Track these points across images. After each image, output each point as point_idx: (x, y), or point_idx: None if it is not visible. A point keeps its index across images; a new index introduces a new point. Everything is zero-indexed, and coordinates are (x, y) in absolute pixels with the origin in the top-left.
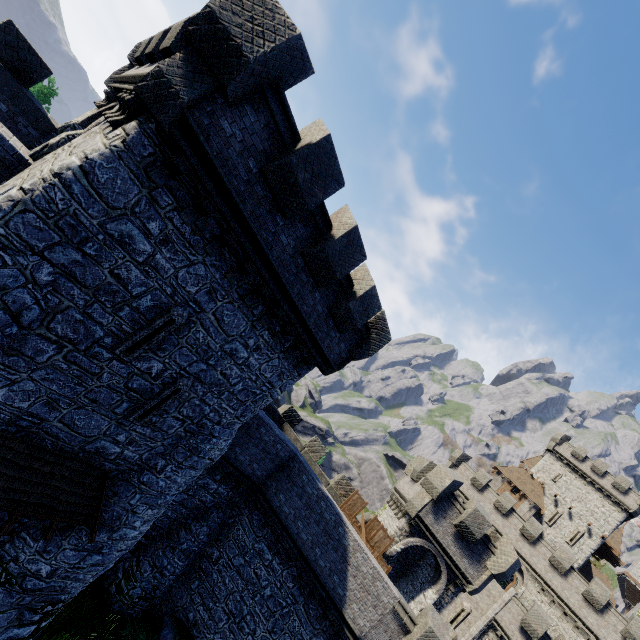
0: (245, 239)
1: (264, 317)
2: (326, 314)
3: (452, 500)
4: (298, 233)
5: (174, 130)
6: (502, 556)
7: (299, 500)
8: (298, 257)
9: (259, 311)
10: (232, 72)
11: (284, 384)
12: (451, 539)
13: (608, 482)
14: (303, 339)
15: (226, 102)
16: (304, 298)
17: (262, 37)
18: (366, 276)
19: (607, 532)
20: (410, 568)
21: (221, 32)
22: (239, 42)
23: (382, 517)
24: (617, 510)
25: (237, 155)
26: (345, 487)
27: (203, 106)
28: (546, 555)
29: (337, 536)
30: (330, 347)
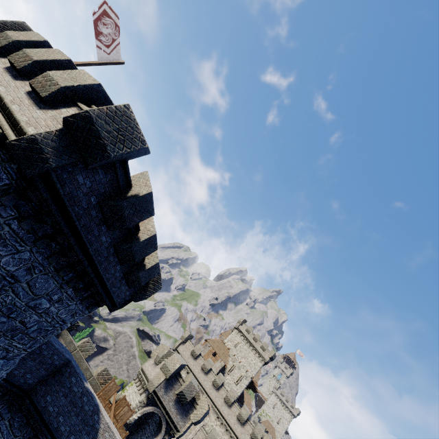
0: (73, 239)
1: (72, 281)
2: (121, 277)
3: (178, 377)
4: (115, 235)
5: (36, 178)
6: (200, 409)
7: (65, 398)
8: (111, 247)
9: (69, 277)
10: (96, 158)
11: (75, 319)
12: (173, 404)
13: (259, 346)
14: (100, 293)
15: (85, 167)
16: (108, 270)
17: (123, 143)
18: (154, 254)
19: (254, 374)
20: (141, 426)
21: (94, 131)
22: (106, 142)
23: (128, 392)
24: (260, 361)
25: (83, 194)
26: (105, 377)
27: (66, 167)
28: (223, 395)
29: (92, 422)
30: (119, 295)
